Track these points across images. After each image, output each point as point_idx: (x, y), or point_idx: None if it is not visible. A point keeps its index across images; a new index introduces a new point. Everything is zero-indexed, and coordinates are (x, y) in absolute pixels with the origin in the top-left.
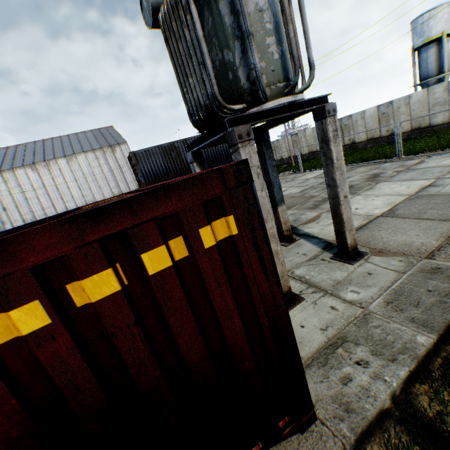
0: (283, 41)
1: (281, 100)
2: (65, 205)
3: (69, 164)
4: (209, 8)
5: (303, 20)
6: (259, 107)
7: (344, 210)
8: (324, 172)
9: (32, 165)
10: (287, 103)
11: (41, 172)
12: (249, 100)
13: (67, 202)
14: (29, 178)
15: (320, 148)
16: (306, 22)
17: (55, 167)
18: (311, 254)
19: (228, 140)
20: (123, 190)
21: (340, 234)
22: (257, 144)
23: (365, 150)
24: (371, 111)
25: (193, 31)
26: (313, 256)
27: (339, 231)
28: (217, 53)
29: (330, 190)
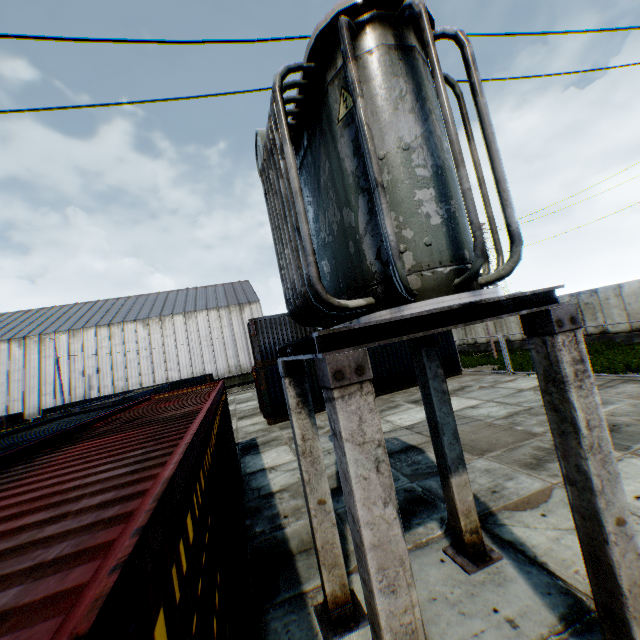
0: (452, 194)
1: (443, 300)
2: (166, 374)
3: (186, 322)
4: (326, 149)
5: (493, 159)
6: (396, 308)
7: (619, 559)
8: (555, 446)
9: (145, 320)
10: (459, 304)
11: (151, 329)
12: (379, 291)
13: (170, 369)
14: (136, 335)
15: (541, 392)
16: (499, 164)
17: (169, 325)
18: (531, 632)
19: (318, 373)
20: (242, 361)
21: (613, 620)
22: (413, 349)
23: (631, 349)
24: (633, 286)
25: (288, 180)
26: (535, 639)
27: (610, 611)
28: (335, 211)
29: (573, 492)
